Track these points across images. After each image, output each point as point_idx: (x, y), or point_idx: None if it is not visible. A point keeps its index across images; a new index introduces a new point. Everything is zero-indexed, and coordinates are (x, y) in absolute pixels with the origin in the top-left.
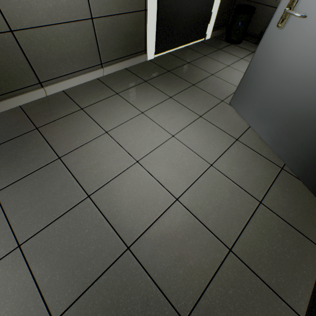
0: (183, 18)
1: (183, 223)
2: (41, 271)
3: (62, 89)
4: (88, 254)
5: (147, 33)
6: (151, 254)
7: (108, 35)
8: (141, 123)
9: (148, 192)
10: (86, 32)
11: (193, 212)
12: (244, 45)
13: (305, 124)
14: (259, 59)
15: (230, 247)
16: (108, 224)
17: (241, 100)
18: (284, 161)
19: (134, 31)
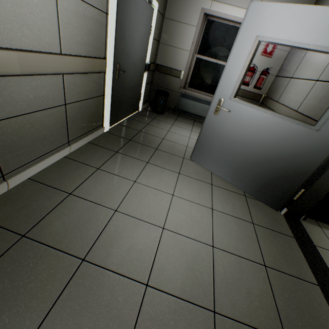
0: (126, 98)
1: (230, 263)
2: None
3: (27, 177)
4: None
5: (104, 111)
6: (232, 304)
7: (77, 116)
8: (141, 191)
9: (191, 252)
10: (59, 116)
11: (229, 250)
12: (167, 115)
13: (249, 165)
14: (207, 131)
15: (263, 264)
16: (184, 301)
17: (200, 156)
18: (244, 190)
19: (95, 110)
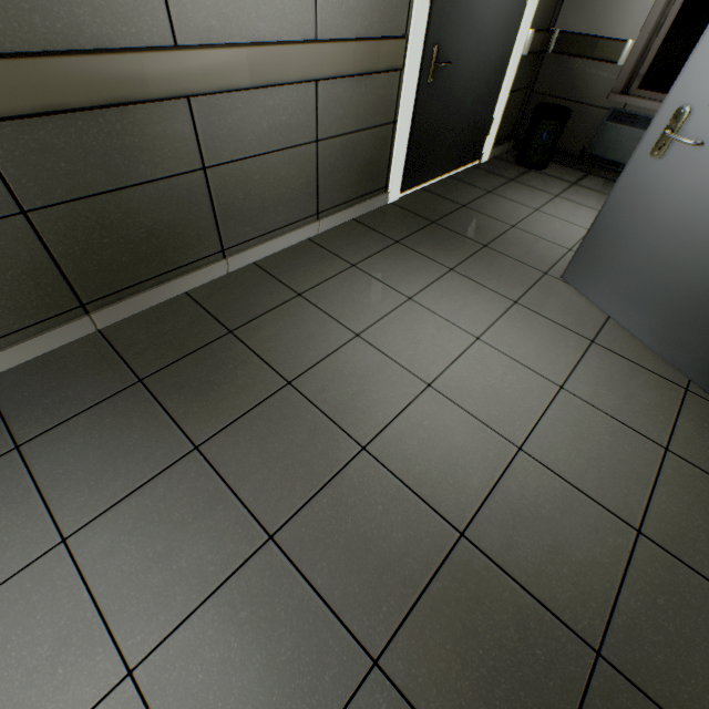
0: (450, 130)
1: (544, 490)
2: (324, 578)
3: (253, 260)
4: (395, 546)
5: (392, 159)
6: (505, 543)
7: (336, 165)
8: (415, 317)
9: (465, 438)
10: (304, 163)
11: (555, 469)
12: (554, 171)
13: None
14: (621, 204)
15: (637, 527)
16: (413, 495)
17: (587, 272)
18: (687, 375)
19: (373, 156)
